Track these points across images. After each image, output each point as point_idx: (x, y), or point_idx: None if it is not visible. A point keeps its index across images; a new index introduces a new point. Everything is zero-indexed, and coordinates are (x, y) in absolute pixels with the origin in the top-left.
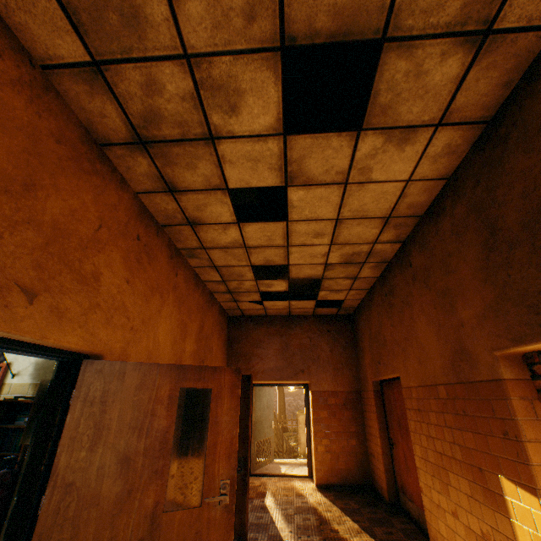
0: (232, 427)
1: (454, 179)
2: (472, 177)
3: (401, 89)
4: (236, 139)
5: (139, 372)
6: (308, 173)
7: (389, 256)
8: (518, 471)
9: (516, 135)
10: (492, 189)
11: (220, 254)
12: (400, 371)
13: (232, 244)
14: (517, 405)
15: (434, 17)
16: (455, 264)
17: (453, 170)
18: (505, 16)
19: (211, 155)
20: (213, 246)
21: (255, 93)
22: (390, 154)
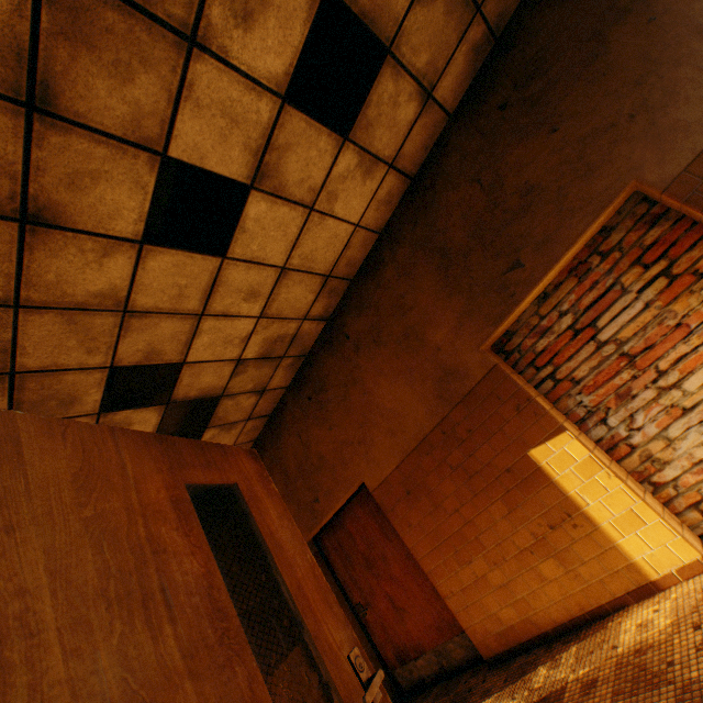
0: (302, 548)
1: (388, 231)
2: (408, 222)
3: (383, 110)
4: (225, 68)
5: (64, 442)
6: (284, 176)
7: (310, 345)
8: (542, 427)
9: (442, 182)
10: (433, 224)
11: (52, 327)
12: (363, 474)
13: (98, 300)
14: (514, 377)
15: (415, 58)
16: (412, 300)
17: (385, 224)
18: (438, 90)
19: (173, 72)
20: (47, 301)
21: (281, 17)
22: (356, 183)
